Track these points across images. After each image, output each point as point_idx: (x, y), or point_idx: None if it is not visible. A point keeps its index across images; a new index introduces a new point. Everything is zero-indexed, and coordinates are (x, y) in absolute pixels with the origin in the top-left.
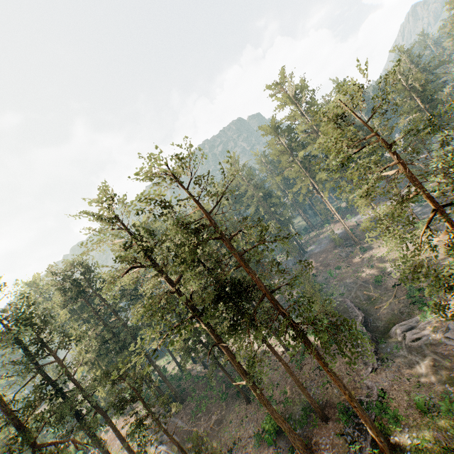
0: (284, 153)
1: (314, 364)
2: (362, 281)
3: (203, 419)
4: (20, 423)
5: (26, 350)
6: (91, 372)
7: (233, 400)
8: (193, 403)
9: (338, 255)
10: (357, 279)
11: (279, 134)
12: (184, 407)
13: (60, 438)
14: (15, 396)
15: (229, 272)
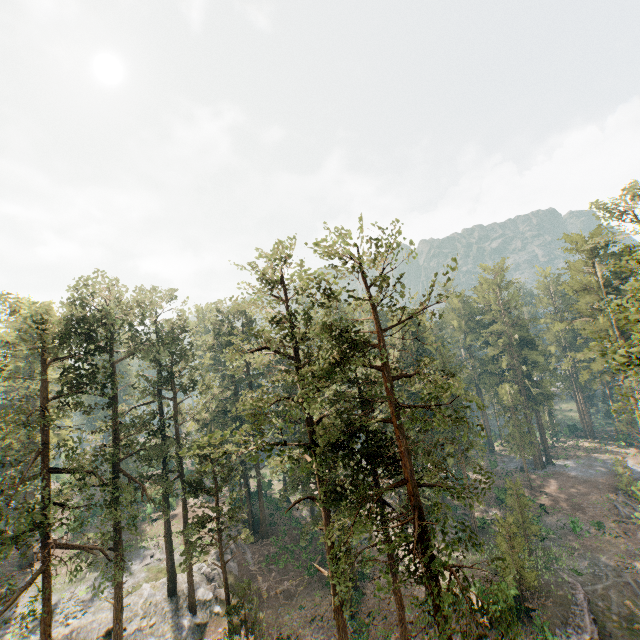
0: (591, 291)
1: (454, 637)
2: (633, 579)
3: (274, 576)
4: (117, 438)
5: (158, 373)
6: (198, 432)
7: (320, 585)
8: (274, 548)
9: (611, 504)
10: (624, 569)
11: (598, 257)
12: (263, 543)
13: (140, 476)
14: (129, 410)
15: (376, 419)
